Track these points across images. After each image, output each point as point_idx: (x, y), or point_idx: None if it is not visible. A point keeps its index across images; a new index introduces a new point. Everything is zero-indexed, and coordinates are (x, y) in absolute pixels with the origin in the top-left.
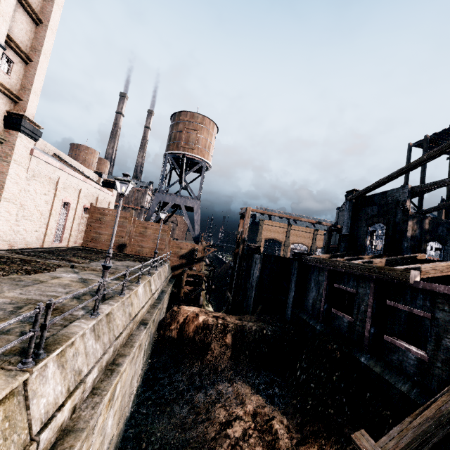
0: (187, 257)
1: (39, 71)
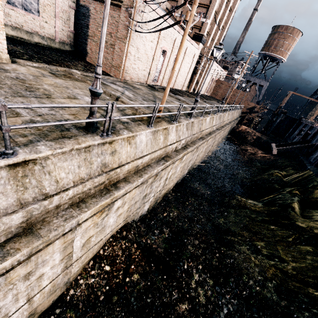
0: (250, 109)
1: (225, 31)
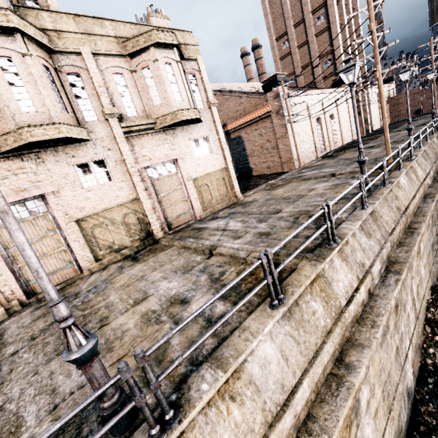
0: None
1: (363, 52)
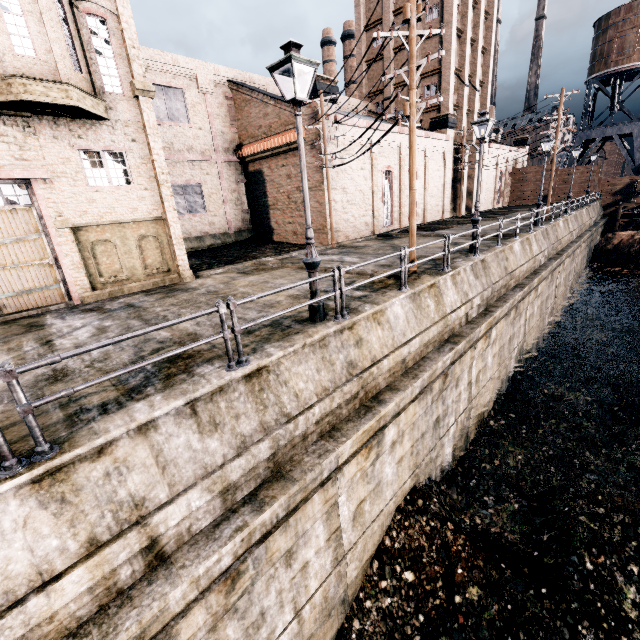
0: (623, 193)
1: (488, 87)
